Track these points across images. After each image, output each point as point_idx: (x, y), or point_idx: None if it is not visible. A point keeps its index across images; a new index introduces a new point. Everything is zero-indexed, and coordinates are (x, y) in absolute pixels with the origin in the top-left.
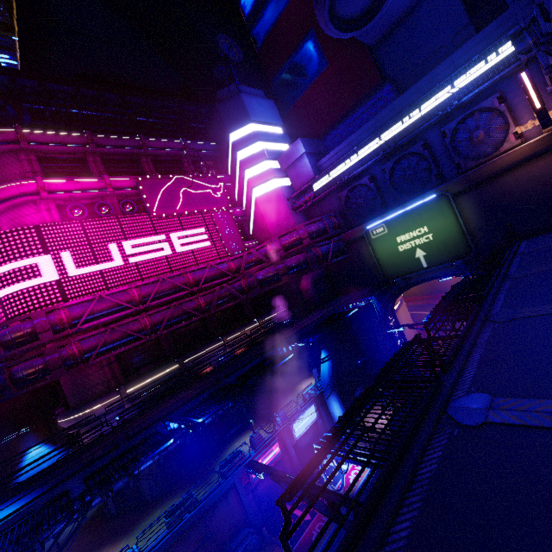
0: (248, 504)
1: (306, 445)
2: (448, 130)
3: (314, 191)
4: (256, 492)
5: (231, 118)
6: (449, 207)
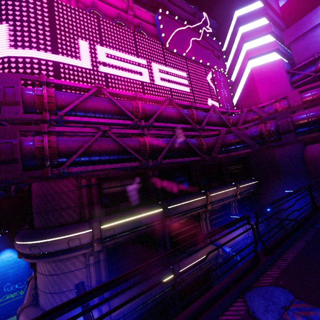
0: None
1: None
2: None
3: None
4: None
5: None
6: None
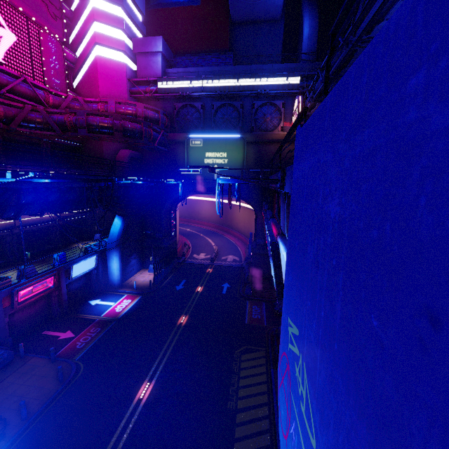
0: (3, 326)
1: (76, 288)
2: (257, 105)
3: (158, 87)
4: (12, 319)
5: None
6: (243, 147)
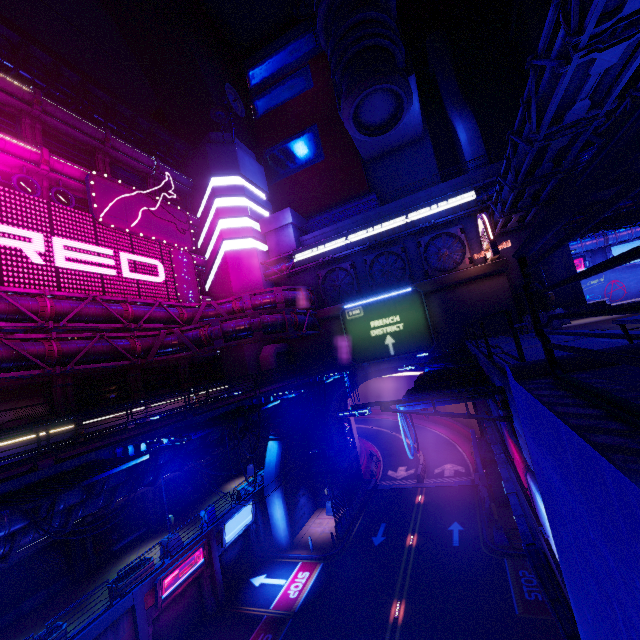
0: None
1: (232, 559)
2: (423, 242)
3: (294, 261)
4: (157, 625)
5: (219, 162)
6: (420, 302)
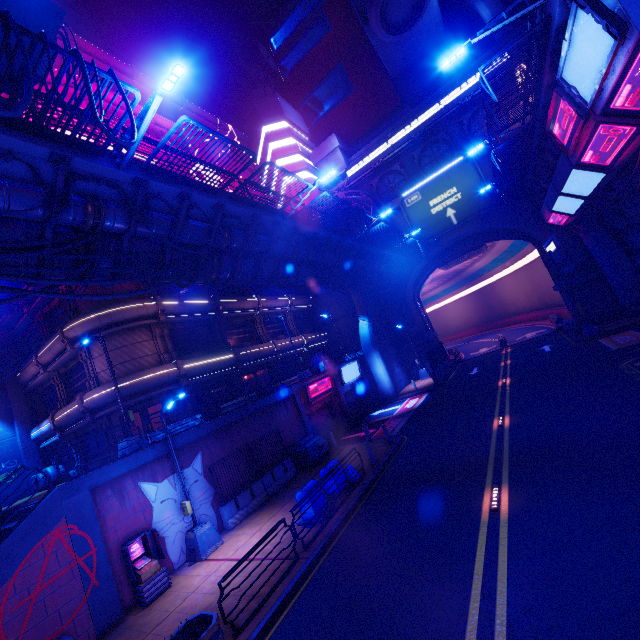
0: (308, 421)
1: (351, 403)
2: (466, 120)
3: (348, 177)
4: (310, 422)
5: (266, 112)
6: (473, 168)
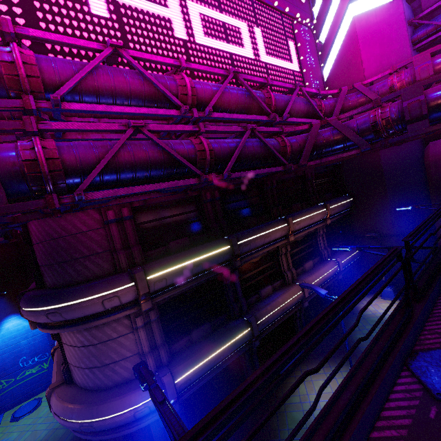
0: None
1: None
2: None
3: None
4: None
5: None
6: None
